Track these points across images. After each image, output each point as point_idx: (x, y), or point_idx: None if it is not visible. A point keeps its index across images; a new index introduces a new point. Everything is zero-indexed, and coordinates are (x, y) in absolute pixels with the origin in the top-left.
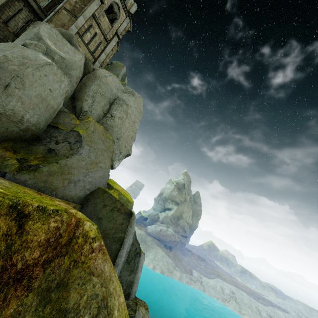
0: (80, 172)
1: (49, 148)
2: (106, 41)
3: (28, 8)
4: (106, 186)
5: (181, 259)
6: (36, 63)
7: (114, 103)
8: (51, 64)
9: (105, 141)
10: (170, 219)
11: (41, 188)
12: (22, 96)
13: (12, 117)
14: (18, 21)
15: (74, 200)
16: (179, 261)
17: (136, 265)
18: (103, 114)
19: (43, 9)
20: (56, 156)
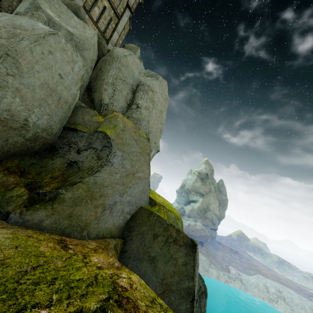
0: (115, 191)
1: (69, 160)
2: (116, 17)
3: None
4: (148, 203)
5: (214, 254)
6: (33, 33)
7: (138, 90)
8: (57, 34)
9: (139, 140)
10: (196, 212)
11: (66, 228)
12: (20, 87)
13: (9, 121)
14: (11, 0)
15: (112, 234)
16: (213, 257)
17: (202, 310)
18: (127, 105)
19: None
20: (80, 172)
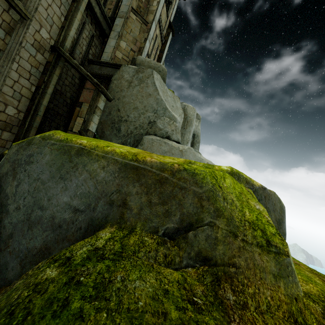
0: None
1: None
2: (161, 42)
3: (90, 16)
4: None
5: None
6: None
7: (195, 142)
8: None
9: None
10: None
11: None
12: None
13: None
14: (81, 45)
15: None
16: None
17: None
18: None
19: (106, 14)
20: None
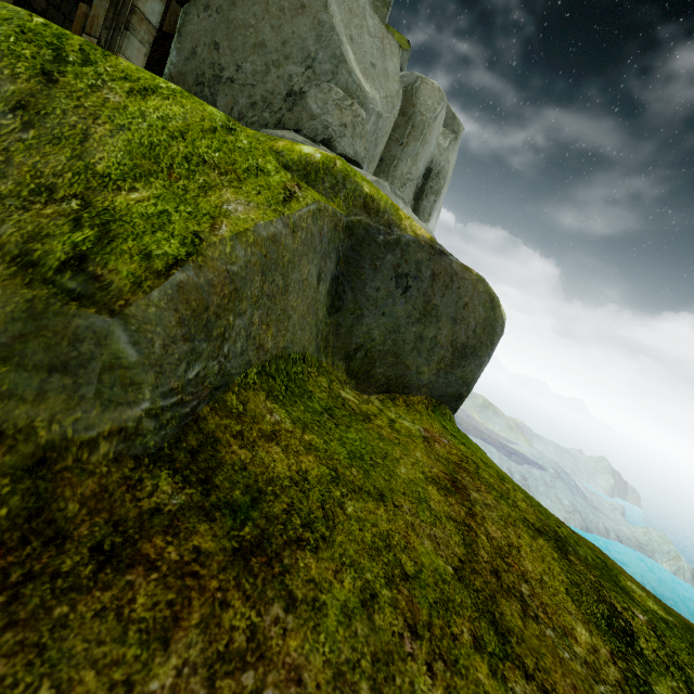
0: None
1: None
2: None
3: None
4: None
5: None
6: None
7: (427, 190)
8: None
9: None
10: None
11: None
12: None
13: None
14: None
15: None
16: None
17: None
18: None
19: None
20: None
